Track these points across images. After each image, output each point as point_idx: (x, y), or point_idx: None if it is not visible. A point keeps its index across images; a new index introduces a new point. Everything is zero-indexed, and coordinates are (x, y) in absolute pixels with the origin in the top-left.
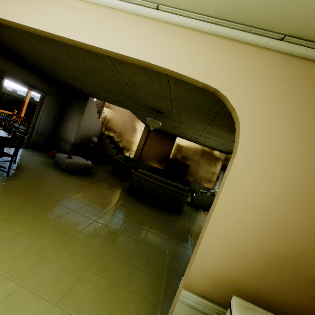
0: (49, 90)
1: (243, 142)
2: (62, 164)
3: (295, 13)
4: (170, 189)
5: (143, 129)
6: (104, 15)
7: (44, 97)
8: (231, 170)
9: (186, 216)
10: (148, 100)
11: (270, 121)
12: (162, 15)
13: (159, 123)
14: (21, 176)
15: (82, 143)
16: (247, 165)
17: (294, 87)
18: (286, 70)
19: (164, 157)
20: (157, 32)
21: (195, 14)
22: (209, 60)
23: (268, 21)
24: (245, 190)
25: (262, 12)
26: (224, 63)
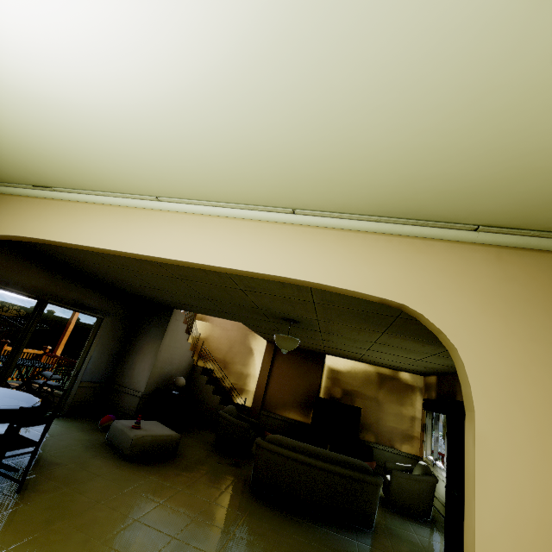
0: (111, 309)
1: (479, 388)
2: (122, 443)
3: (483, 206)
4: (339, 472)
5: (265, 348)
6: (221, 226)
7: (101, 321)
8: (477, 446)
9: (386, 541)
10: (274, 307)
11: (510, 346)
12: (301, 219)
13: (296, 341)
14: (45, 486)
15: (159, 391)
16: (504, 432)
17: (522, 288)
18: (499, 266)
19: (310, 397)
20: (297, 238)
21: (345, 214)
22: (379, 266)
23: (449, 214)
24: (522, 490)
25: (438, 207)
26: (402, 266)
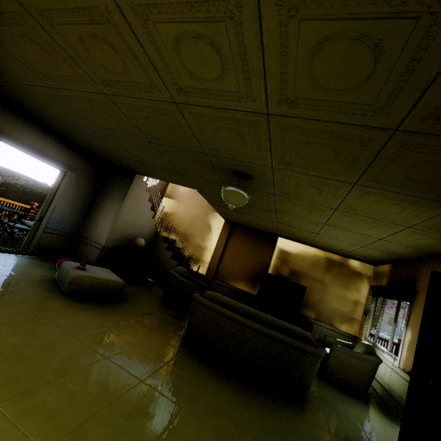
0: (75, 165)
1: None
2: (64, 280)
3: None
4: (276, 337)
5: (222, 226)
6: None
7: (65, 174)
8: None
9: (320, 413)
10: (221, 146)
11: None
12: None
13: (245, 195)
14: None
15: (120, 247)
16: None
17: None
18: None
19: (258, 272)
20: None
21: None
22: None
23: None
24: None
25: None
26: None
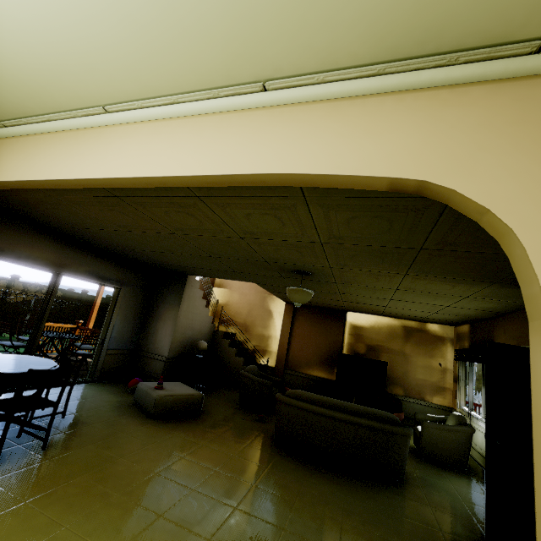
0: (127, 279)
1: None
2: (146, 403)
3: None
4: (364, 424)
5: (284, 309)
6: (179, 129)
7: (119, 291)
8: None
9: (419, 491)
10: (281, 257)
11: None
12: (275, 97)
13: (309, 293)
14: (70, 443)
15: (183, 355)
16: None
17: None
18: None
19: (333, 354)
20: (271, 123)
21: (333, 72)
22: (386, 136)
23: (494, 25)
24: None
25: (476, 11)
26: (421, 130)
